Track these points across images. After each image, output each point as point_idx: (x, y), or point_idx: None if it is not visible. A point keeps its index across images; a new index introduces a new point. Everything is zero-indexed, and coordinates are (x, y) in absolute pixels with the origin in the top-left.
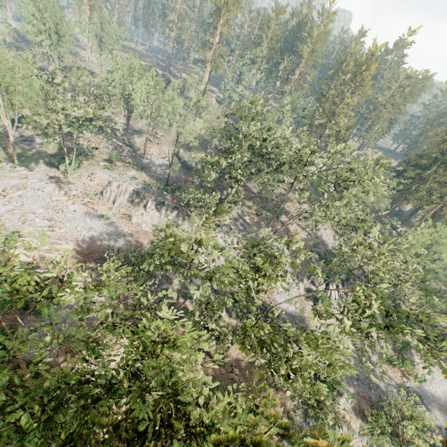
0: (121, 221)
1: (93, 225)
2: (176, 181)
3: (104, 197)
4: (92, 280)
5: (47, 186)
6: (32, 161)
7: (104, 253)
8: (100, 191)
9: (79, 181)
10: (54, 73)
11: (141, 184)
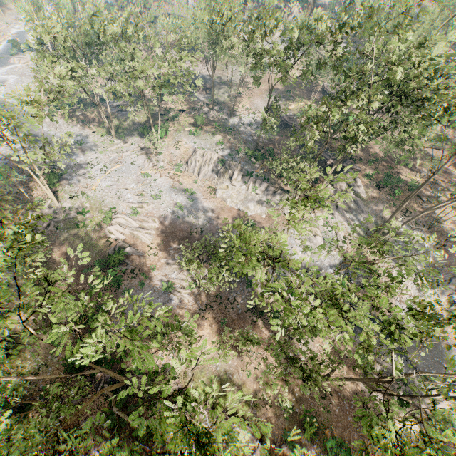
0: (206, 196)
1: (178, 201)
2: (268, 144)
3: (189, 168)
4: (175, 262)
5: (139, 158)
6: (127, 132)
7: (187, 233)
8: (186, 161)
9: (167, 151)
10: (127, 23)
11: (227, 151)
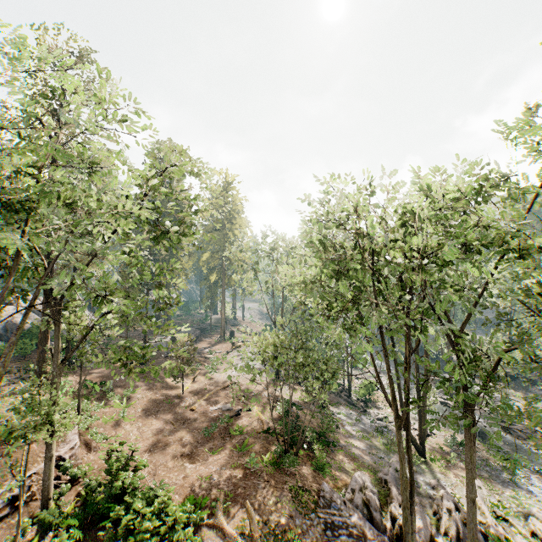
0: None
1: None
2: None
3: None
4: None
5: None
6: None
7: None
8: None
9: None
10: None
11: None
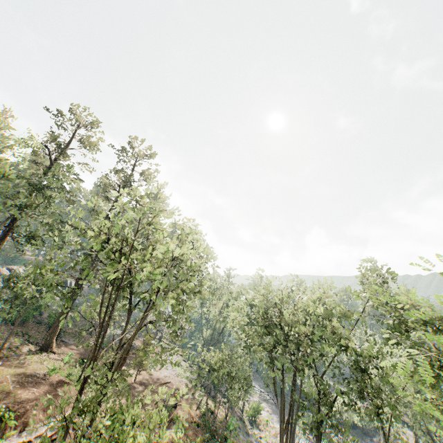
0: None
1: None
2: None
3: None
4: None
5: None
6: None
7: None
8: None
9: None
10: None
11: None
